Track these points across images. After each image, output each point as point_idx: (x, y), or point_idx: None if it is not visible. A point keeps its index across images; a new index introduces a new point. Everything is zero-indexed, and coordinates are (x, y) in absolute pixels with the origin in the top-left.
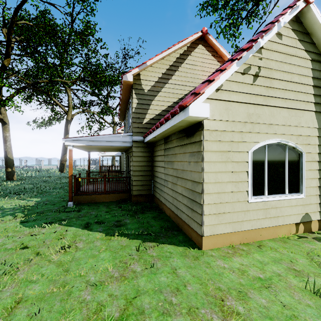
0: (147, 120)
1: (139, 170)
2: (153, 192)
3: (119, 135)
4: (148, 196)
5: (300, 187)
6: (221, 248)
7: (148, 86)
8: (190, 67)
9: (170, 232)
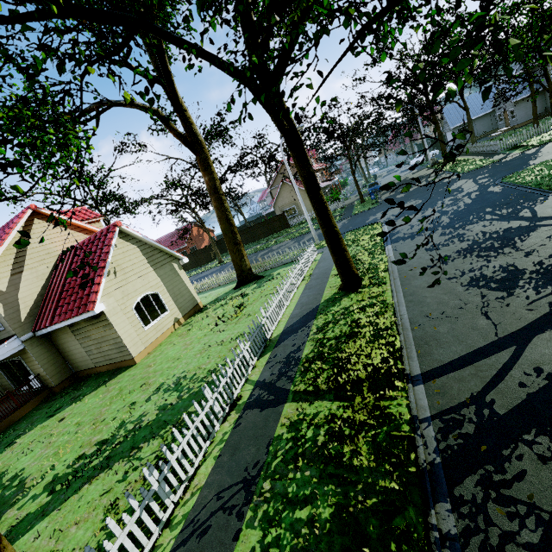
0: (25, 315)
1: (48, 362)
2: (75, 370)
3: (3, 346)
4: (72, 377)
5: (166, 308)
6: (145, 357)
7: (4, 284)
8: (39, 245)
9: (116, 373)
